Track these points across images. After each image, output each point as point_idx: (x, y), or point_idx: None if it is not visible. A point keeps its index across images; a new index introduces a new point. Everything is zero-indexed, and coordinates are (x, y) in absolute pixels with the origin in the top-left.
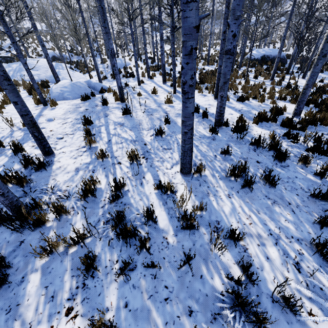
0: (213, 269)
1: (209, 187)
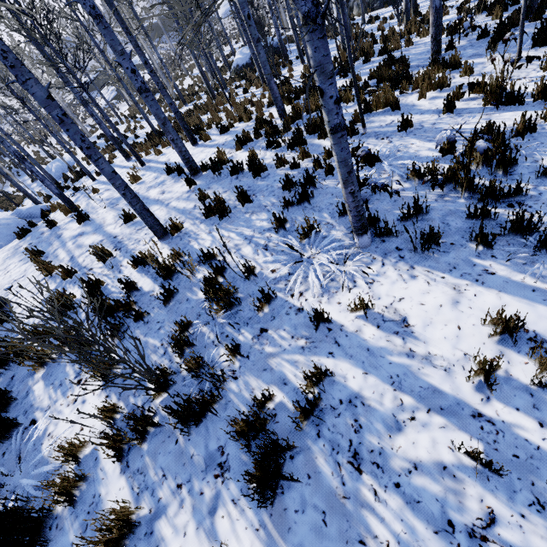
0: (197, 289)
1: (190, 236)
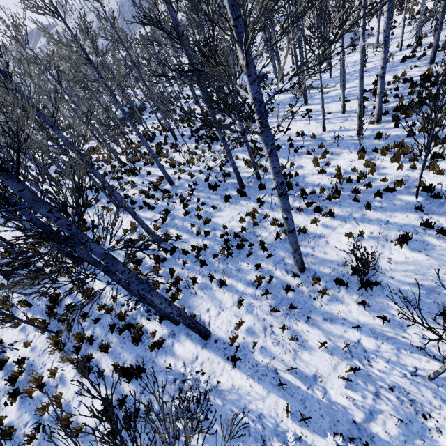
0: None
1: None
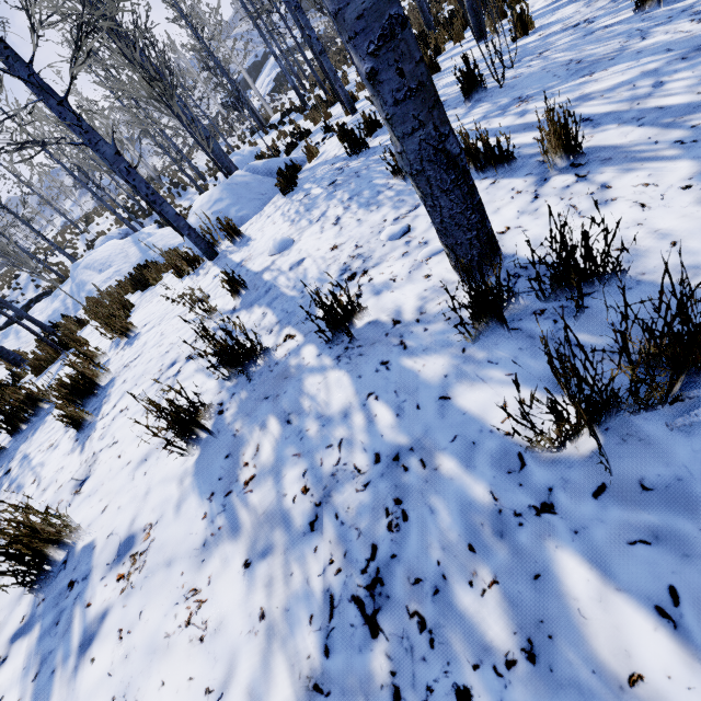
0: None
1: None
